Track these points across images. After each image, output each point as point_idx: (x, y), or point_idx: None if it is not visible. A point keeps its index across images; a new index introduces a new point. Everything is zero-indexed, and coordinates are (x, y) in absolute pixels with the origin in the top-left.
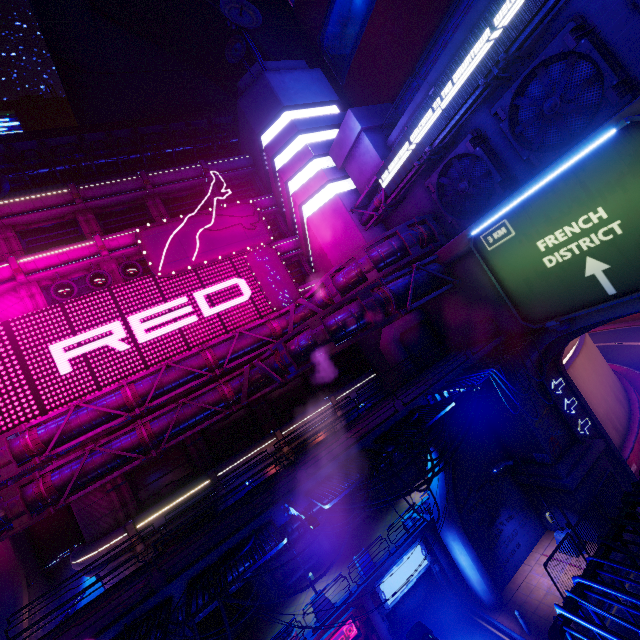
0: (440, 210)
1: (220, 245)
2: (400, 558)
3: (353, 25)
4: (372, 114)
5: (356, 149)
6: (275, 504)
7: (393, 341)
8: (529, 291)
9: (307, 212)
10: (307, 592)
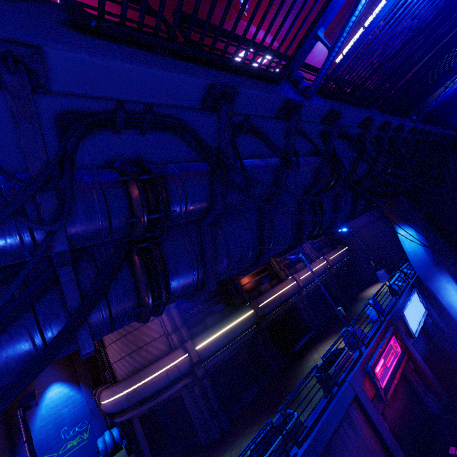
0: None
1: None
2: (409, 298)
3: (292, 12)
4: None
5: (311, 54)
6: None
7: None
8: None
9: None
10: (317, 352)
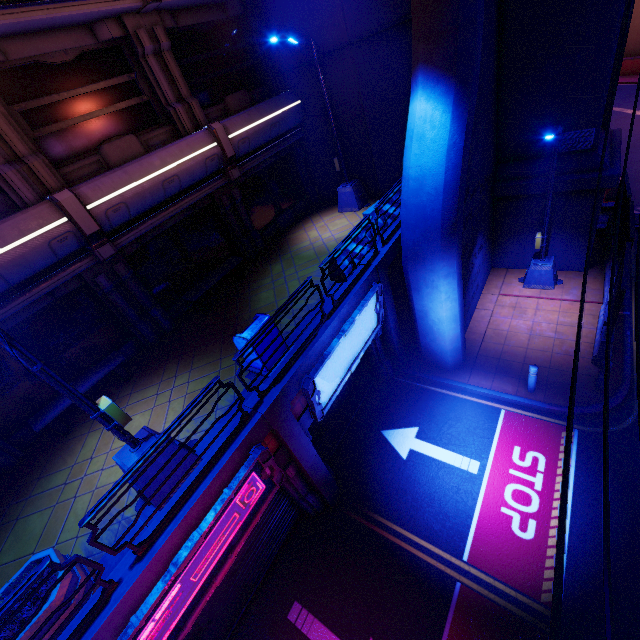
0: None
1: None
2: (351, 321)
3: None
4: None
5: None
6: None
7: None
8: None
9: None
10: (102, 430)
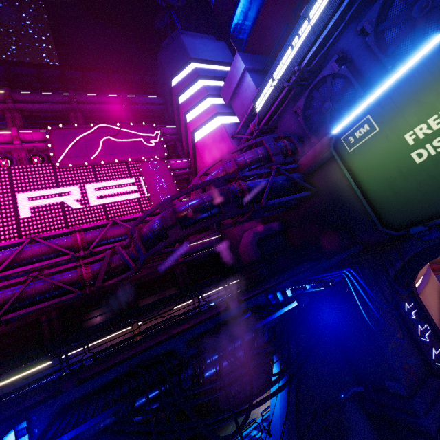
0: (305, 135)
1: (120, 152)
2: None
3: (252, 12)
4: (256, 60)
5: (240, 87)
6: (2, 423)
7: (250, 244)
8: (392, 193)
9: (198, 138)
10: None
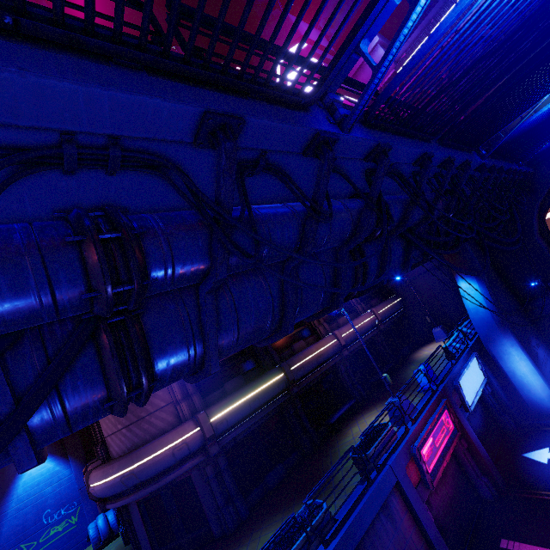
0: None
1: None
2: (467, 363)
3: (349, 6)
4: (382, 38)
5: None
6: None
7: None
8: None
9: None
10: (358, 425)
